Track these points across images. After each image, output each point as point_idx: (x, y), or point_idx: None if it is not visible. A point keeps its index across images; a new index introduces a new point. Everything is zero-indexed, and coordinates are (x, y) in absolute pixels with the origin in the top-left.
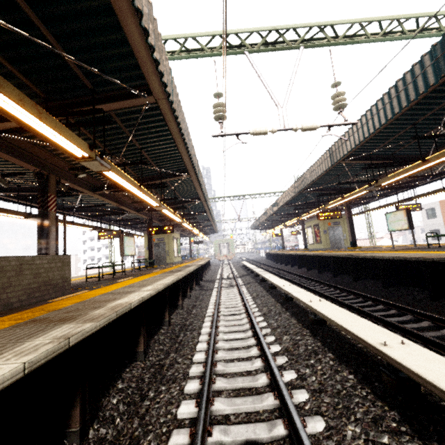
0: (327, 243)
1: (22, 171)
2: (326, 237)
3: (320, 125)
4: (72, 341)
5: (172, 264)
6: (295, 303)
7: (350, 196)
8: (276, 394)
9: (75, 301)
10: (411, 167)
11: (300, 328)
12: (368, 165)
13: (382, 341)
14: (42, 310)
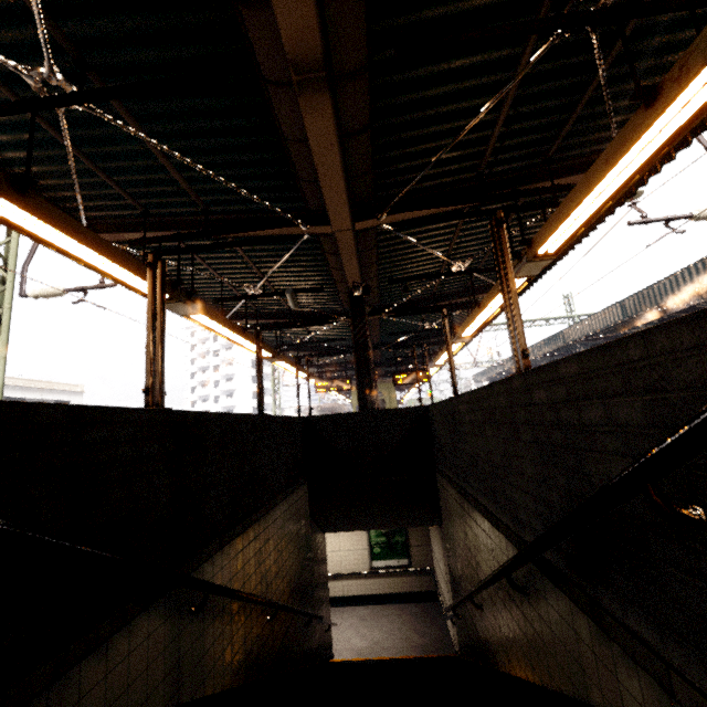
0: None
1: (294, 287)
2: None
3: None
4: None
5: None
6: None
7: None
8: None
9: None
10: None
11: None
12: None
13: None
14: None
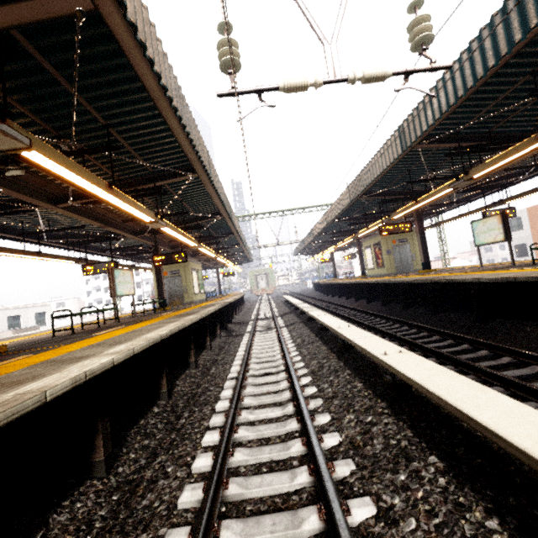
0: (392, 267)
1: None
2: (390, 259)
3: (392, 71)
4: None
5: (191, 304)
6: (358, 352)
7: (426, 198)
8: None
9: None
10: (524, 143)
11: (371, 398)
12: (456, 148)
13: None
14: None
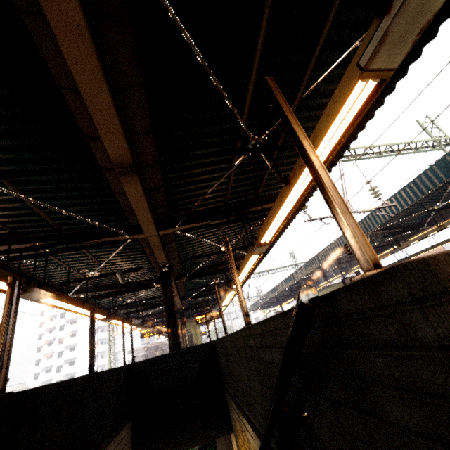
0: None
1: (123, 267)
2: None
3: (373, 208)
4: None
5: None
6: None
7: None
8: None
9: None
10: (429, 231)
11: None
12: (389, 233)
13: None
14: None
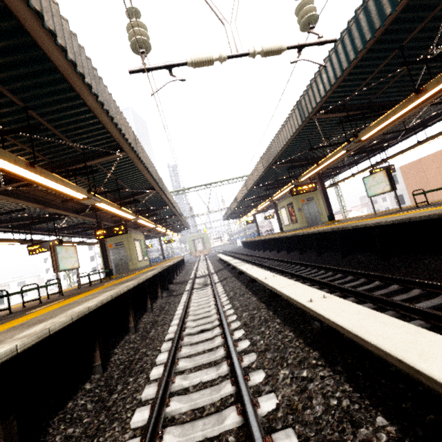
0: (304, 221)
1: None
2: (301, 215)
3: (286, 45)
4: None
5: (136, 270)
6: (284, 300)
7: (325, 161)
8: None
9: None
10: (400, 105)
11: (303, 348)
12: (345, 116)
13: None
14: None
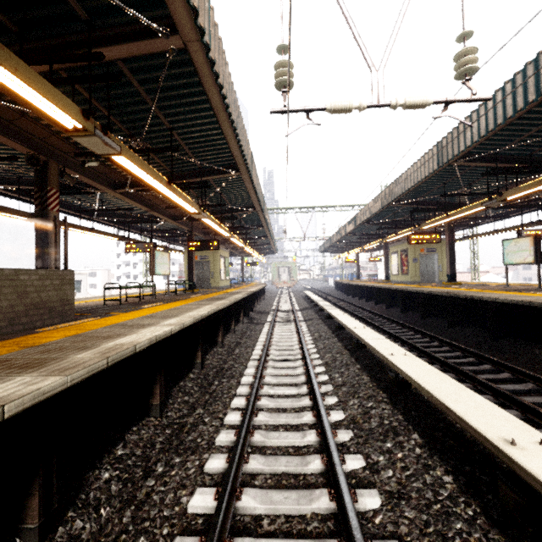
0: (416, 275)
1: (18, 156)
2: (416, 267)
3: (432, 100)
4: (11, 409)
5: (217, 289)
6: (369, 352)
7: (457, 213)
8: (333, 493)
9: (69, 333)
10: None
11: (374, 390)
12: (493, 169)
13: (506, 436)
14: (17, 344)
